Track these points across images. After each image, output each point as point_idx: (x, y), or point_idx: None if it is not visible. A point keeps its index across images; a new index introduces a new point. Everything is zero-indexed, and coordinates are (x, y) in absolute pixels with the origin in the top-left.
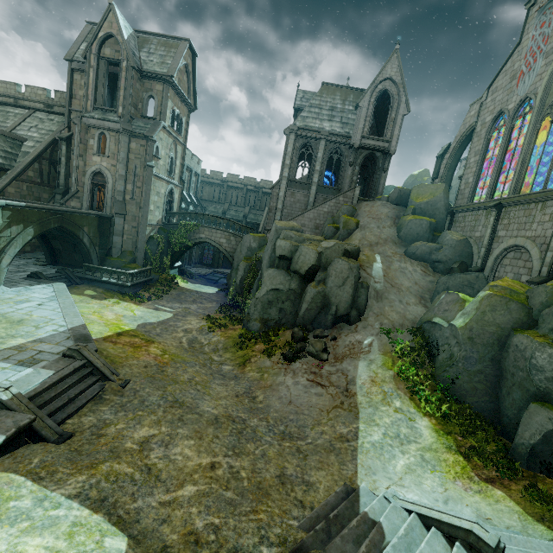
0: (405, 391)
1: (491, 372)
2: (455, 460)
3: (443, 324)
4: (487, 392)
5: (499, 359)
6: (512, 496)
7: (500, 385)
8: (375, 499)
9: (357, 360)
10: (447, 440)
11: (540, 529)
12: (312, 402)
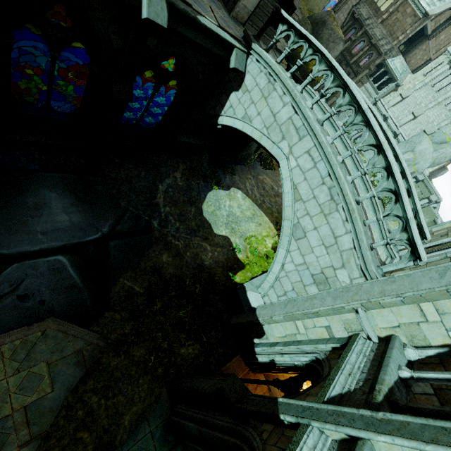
0: None
1: None
2: None
3: None
4: None
5: None
6: None
7: None
8: None
9: None
10: None
11: None
12: None
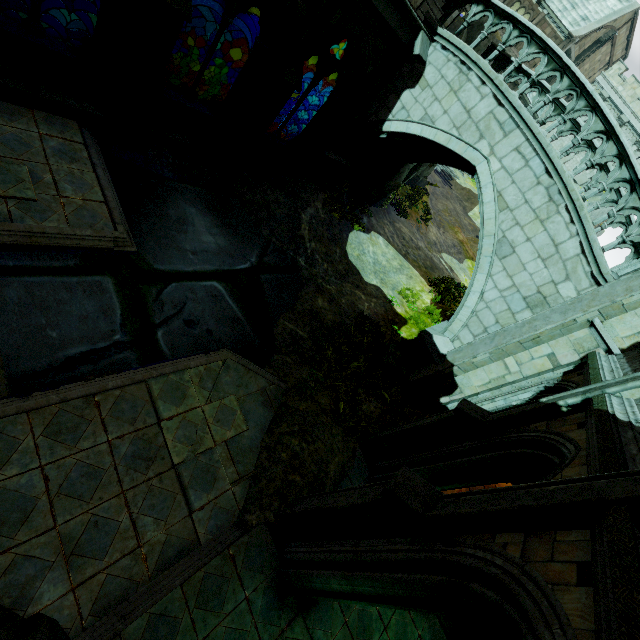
0: None
1: None
2: None
3: None
4: None
5: None
6: None
7: None
8: (437, 167)
9: None
10: None
11: None
12: None
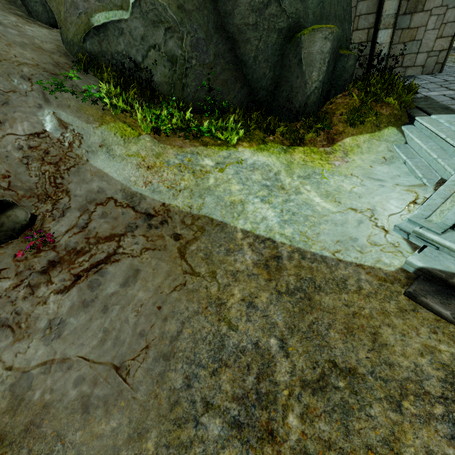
0: (190, 143)
1: (225, 49)
2: (303, 153)
3: (120, 16)
4: (236, 77)
5: (222, 23)
6: (353, 133)
7: (241, 58)
8: None
9: (85, 164)
10: (274, 147)
11: (388, 132)
12: (146, 301)
